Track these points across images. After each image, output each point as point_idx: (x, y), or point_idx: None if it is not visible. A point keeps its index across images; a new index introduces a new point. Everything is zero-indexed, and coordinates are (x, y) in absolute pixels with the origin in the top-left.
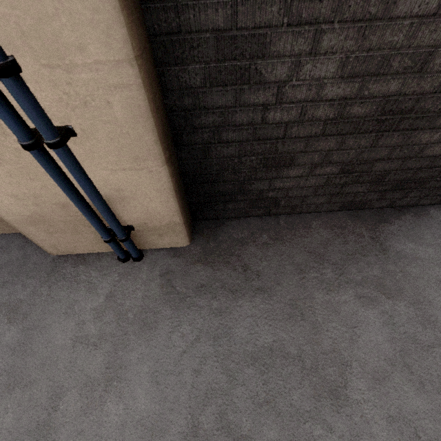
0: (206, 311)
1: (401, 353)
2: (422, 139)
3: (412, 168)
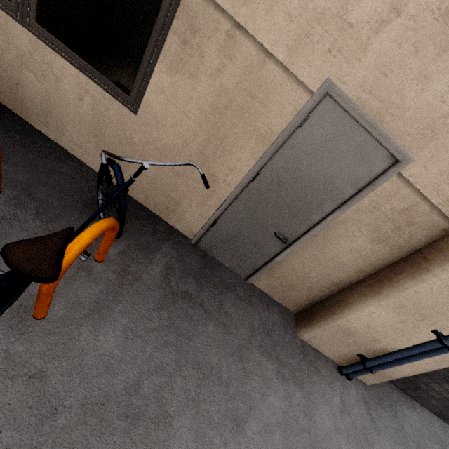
0: None
1: None
2: None
3: None
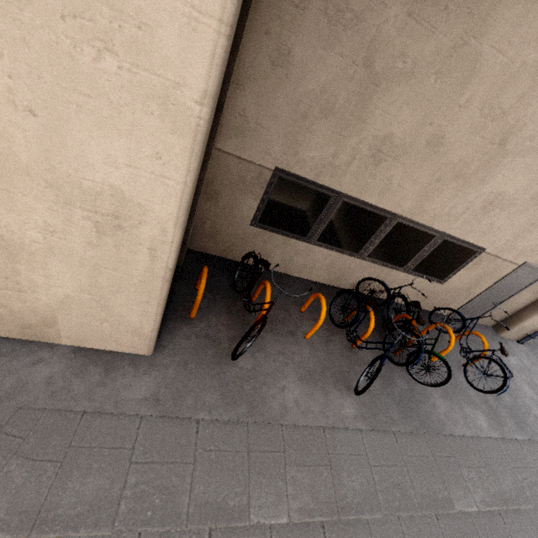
0: None
1: None
2: None
3: None
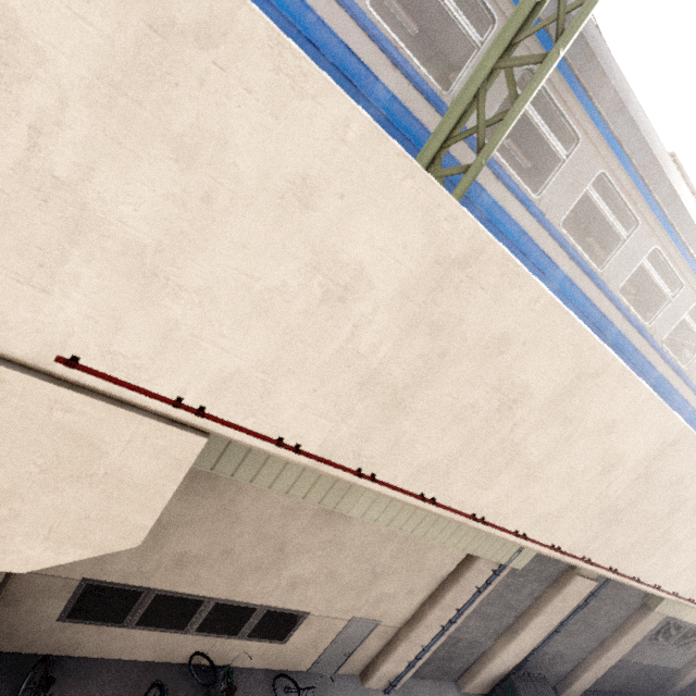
0: None
1: None
2: (452, 663)
3: (449, 669)
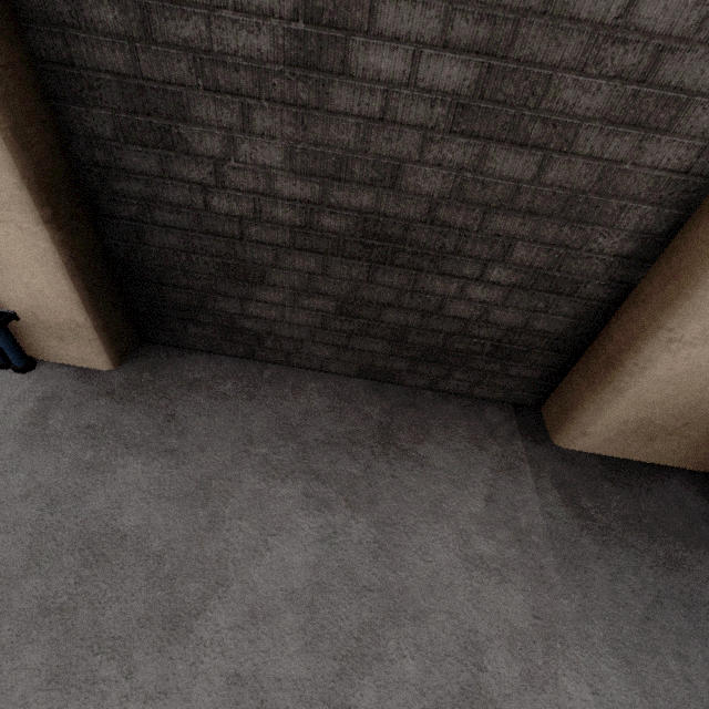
0: (68, 462)
1: (317, 587)
2: (435, 287)
3: (439, 331)
